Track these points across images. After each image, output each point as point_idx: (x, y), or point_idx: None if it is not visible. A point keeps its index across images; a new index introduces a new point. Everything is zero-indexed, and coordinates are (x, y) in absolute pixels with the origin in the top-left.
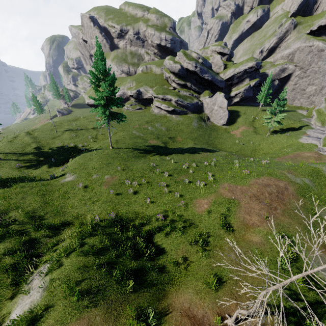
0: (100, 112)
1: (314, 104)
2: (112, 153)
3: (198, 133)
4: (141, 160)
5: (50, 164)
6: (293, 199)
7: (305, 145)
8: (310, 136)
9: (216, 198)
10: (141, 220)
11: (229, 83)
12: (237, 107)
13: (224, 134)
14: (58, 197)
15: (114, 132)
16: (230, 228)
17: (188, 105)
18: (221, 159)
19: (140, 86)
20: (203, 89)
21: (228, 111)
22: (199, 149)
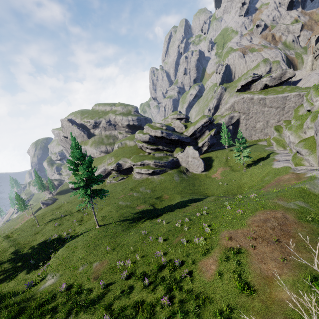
0: (81, 193)
1: (268, 135)
2: (100, 232)
3: (182, 185)
4: (132, 231)
5: (29, 268)
6: (298, 227)
7: (280, 169)
8: (280, 161)
9: (221, 253)
10: (143, 315)
11: (193, 137)
12: (208, 154)
13: (206, 179)
14: (34, 315)
15: (100, 208)
16: (251, 290)
17: (165, 163)
18: (211, 205)
19: (118, 160)
20: (174, 147)
21: (202, 159)
22: (187, 201)
